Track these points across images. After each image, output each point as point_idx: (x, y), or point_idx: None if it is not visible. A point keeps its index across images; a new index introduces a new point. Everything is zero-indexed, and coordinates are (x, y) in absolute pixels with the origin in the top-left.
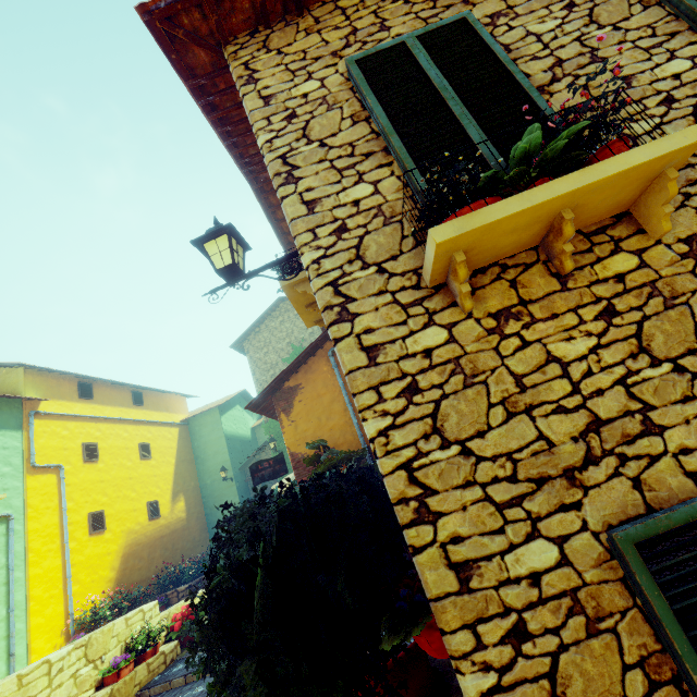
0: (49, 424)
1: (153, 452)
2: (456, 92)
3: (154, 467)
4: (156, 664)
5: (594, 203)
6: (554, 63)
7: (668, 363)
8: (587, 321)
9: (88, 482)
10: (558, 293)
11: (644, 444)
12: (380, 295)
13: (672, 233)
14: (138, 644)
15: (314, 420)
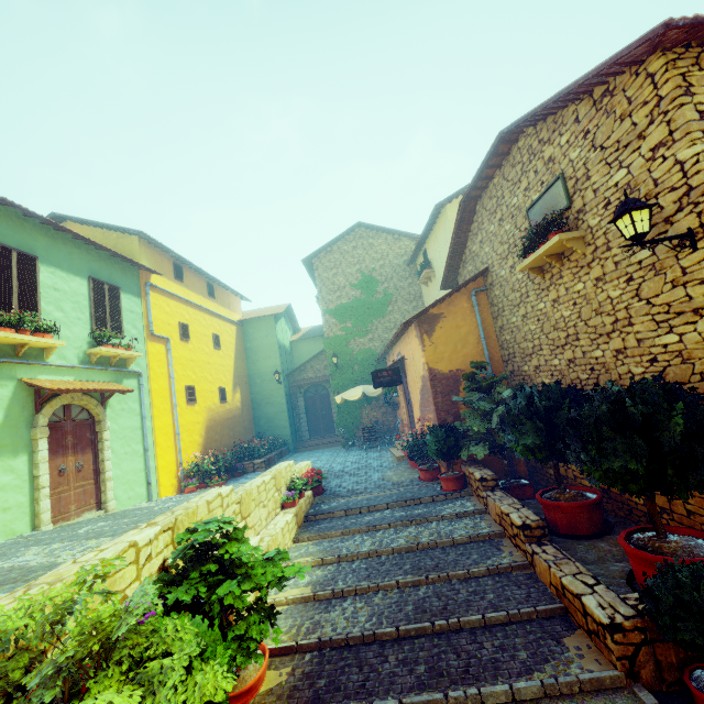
0: (157, 297)
1: (221, 344)
2: None
3: (222, 358)
4: (307, 502)
5: None
6: None
7: None
8: None
9: (184, 359)
10: None
11: None
12: None
13: None
14: (297, 486)
15: (451, 346)
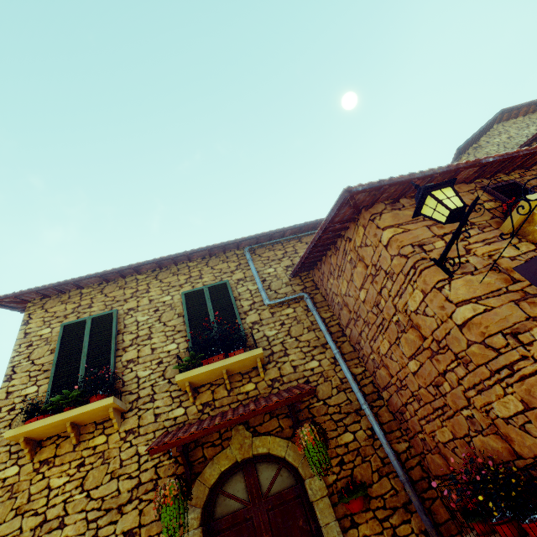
0: None
1: None
2: (89, 348)
3: None
4: None
5: (85, 417)
6: (136, 337)
7: (86, 492)
8: (72, 468)
9: None
10: (70, 452)
11: (54, 533)
12: (6, 446)
13: (125, 427)
14: None
15: None
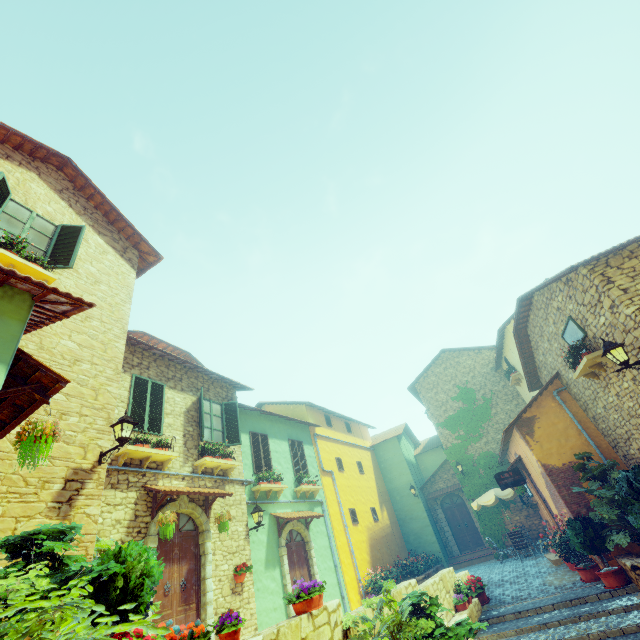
0: (321, 442)
1: (363, 469)
2: None
3: (366, 481)
4: (476, 608)
5: None
6: None
7: None
8: None
9: (343, 486)
10: None
11: None
12: None
13: None
14: (462, 590)
15: (554, 441)
